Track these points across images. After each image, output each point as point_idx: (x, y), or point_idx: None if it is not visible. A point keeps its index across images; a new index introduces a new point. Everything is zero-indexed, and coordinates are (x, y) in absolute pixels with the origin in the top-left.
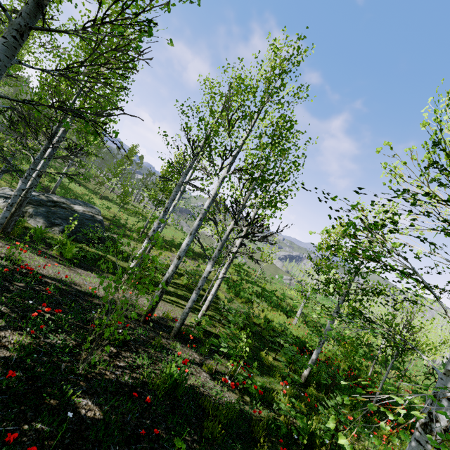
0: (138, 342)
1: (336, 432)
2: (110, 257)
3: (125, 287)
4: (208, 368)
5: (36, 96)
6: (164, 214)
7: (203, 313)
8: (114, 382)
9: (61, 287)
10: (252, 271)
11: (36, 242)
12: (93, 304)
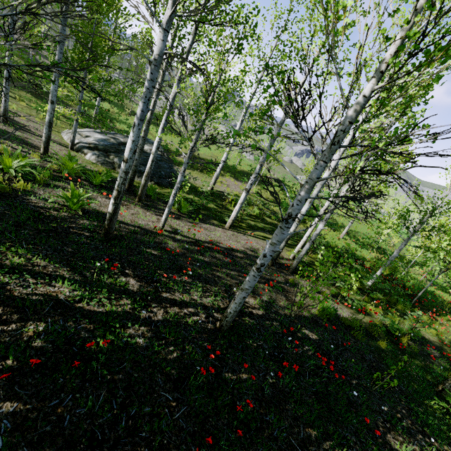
0: (284, 284)
1: (413, 328)
2: (195, 199)
3: (234, 233)
4: (323, 293)
5: (203, 104)
6: (260, 168)
7: (299, 250)
8: (303, 317)
9: (217, 249)
10: (287, 182)
11: (155, 201)
12: (240, 258)
